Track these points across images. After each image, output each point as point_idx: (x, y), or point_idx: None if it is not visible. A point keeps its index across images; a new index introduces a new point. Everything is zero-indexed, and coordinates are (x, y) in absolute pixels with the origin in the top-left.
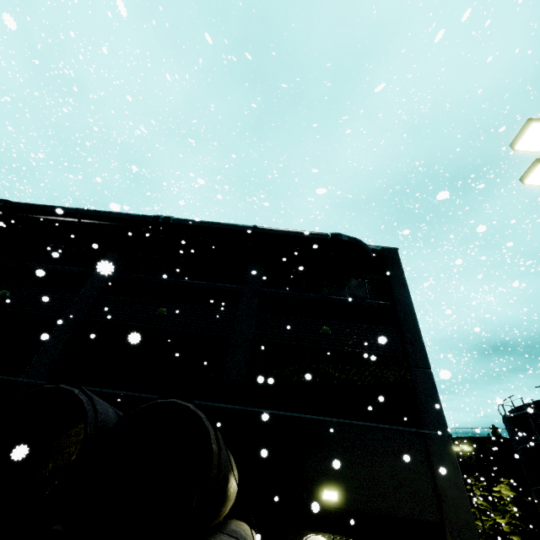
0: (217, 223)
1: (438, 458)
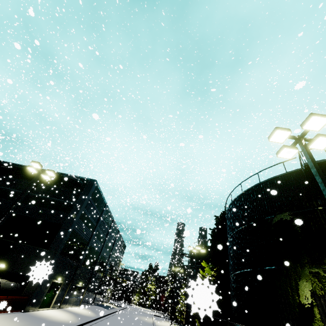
0: (19, 165)
1: (45, 259)
